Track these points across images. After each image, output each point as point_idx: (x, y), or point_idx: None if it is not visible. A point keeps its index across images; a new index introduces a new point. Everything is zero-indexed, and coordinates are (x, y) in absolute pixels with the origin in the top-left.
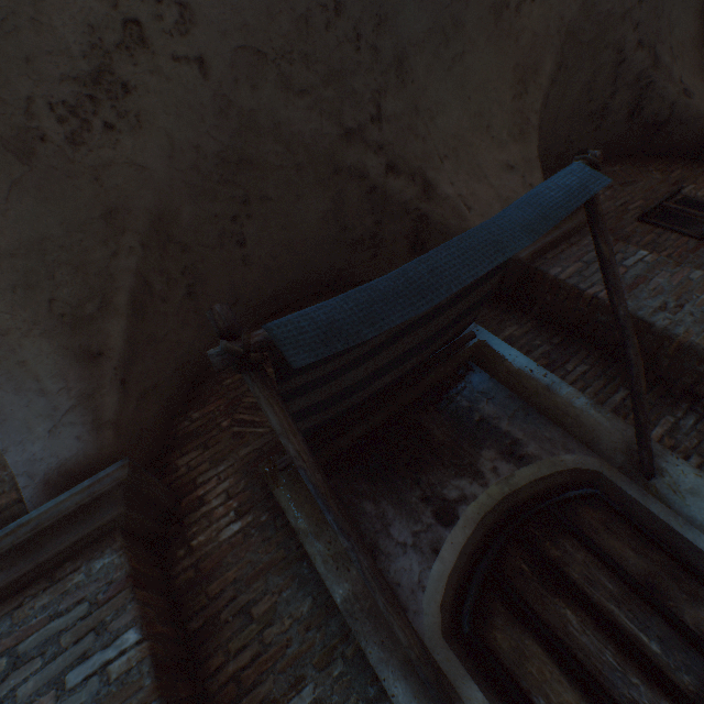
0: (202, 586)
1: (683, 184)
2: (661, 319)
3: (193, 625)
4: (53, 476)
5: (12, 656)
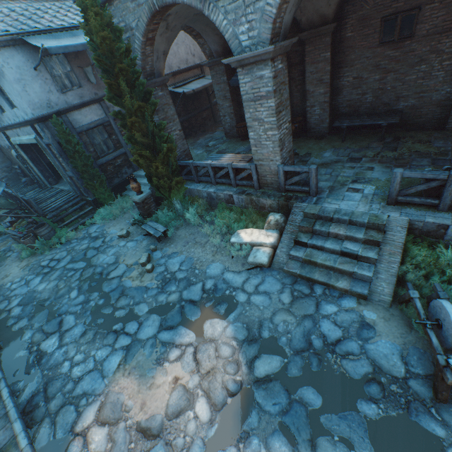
0: (234, 71)
1: (437, 0)
2: (307, 75)
3: (233, 75)
4: (215, 52)
5: (216, 73)
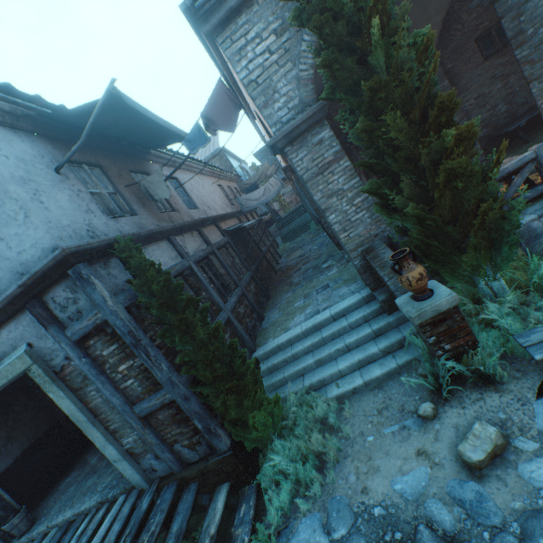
0: None
1: None
2: None
3: None
4: None
5: None
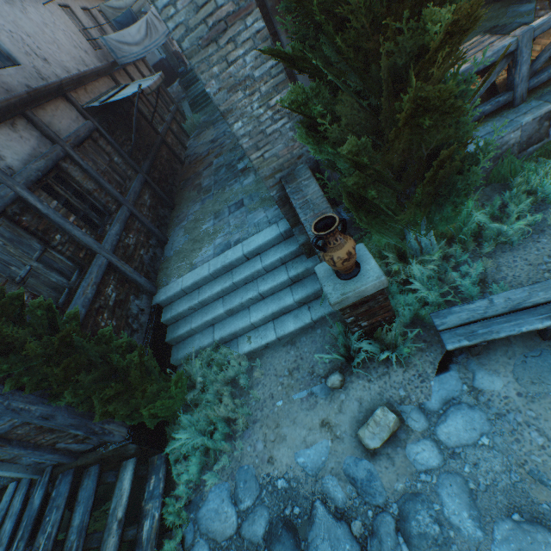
0: None
1: None
2: None
3: None
4: None
5: None
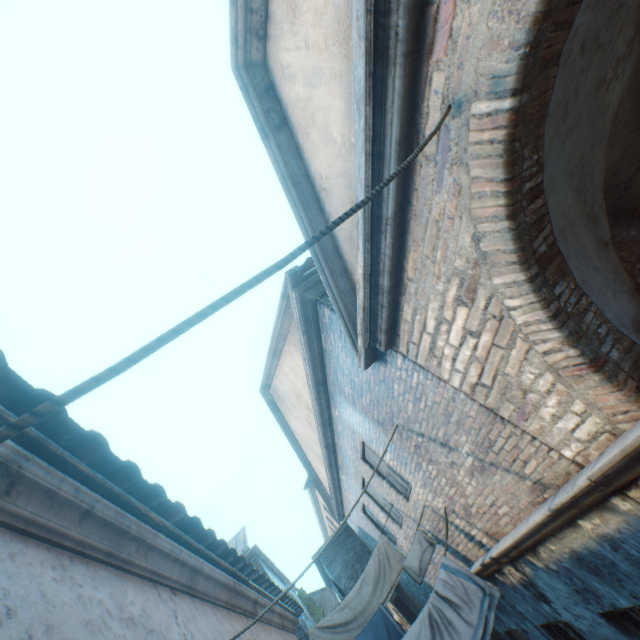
0: None
1: None
2: None
3: None
4: (636, 327)
5: None
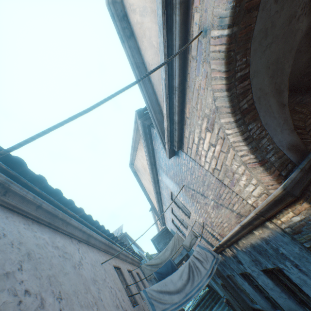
0: None
1: None
2: None
3: None
4: (288, 147)
5: None
